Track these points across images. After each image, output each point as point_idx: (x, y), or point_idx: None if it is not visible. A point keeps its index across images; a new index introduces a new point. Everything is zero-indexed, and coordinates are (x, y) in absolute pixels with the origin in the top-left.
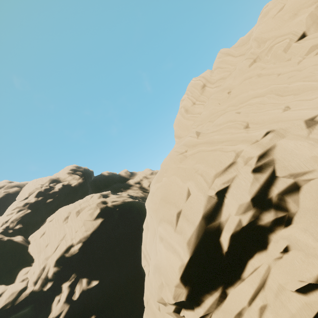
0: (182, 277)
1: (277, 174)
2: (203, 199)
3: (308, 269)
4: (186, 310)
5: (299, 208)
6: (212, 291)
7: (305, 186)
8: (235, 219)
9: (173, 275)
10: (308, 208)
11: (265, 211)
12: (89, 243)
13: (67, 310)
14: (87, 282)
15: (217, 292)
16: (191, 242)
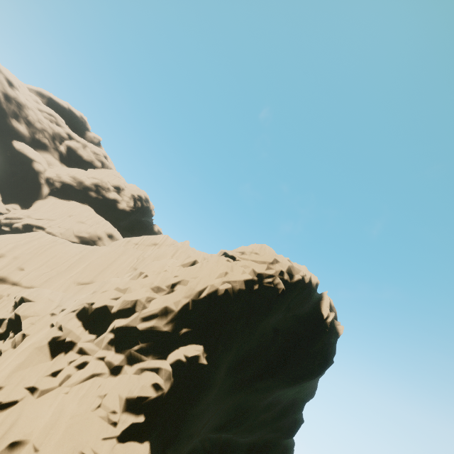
0: None
1: None
2: None
3: None
4: None
5: None
6: None
7: None
8: None
9: None
10: None
11: None
12: None
13: None
14: None
15: None
16: None
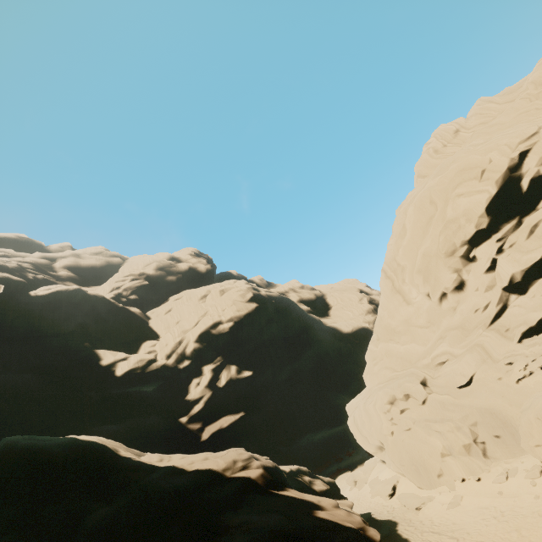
0: (486, 208)
1: None
2: (507, 160)
3: None
4: (479, 246)
5: None
6: (510, 221)
7: None
8: (534, 169)
9: (479, 207)
10: None
11: None
12: (241, 326)
13: (209, 397)
14: (236, 370)
15: (514, 220)
16: (498, 182)
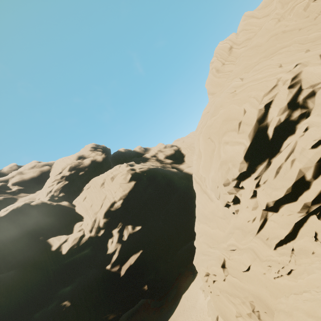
0: (244, 157)
1: (302, 87)
2: (256, 112)
3: (319, 133)
4: (244, 180)
5: (314, 105)
6: (262, 162)
7: (318, 91)
8: (276, 119)
9: (239, 157)
10: (320, 103)
11: (295, 110)
12: (128, 200)
13: (120, 248)
14: (132, 228)
15: (265, 162)
16: (250, 135)
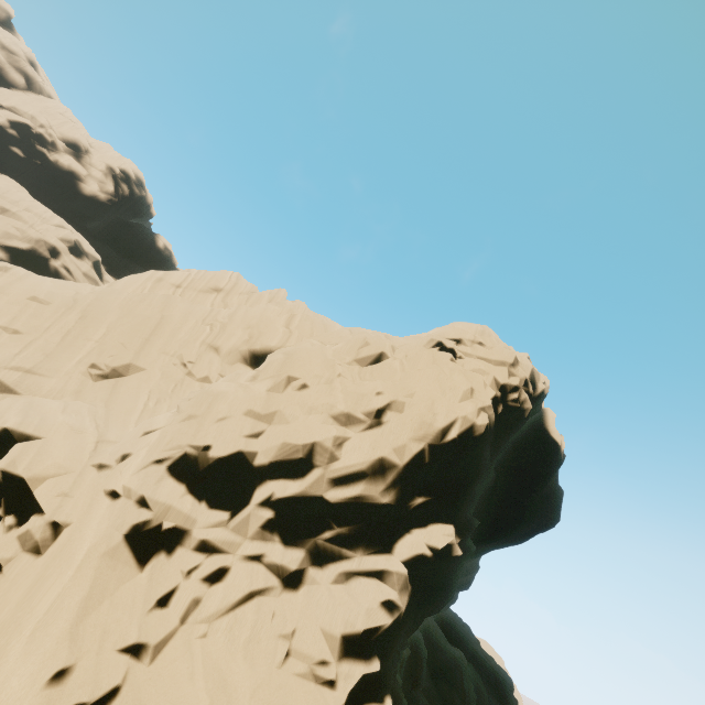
0: None
1: None
2: None
3: None
4: None
5: None
6: None
7: None
8: None
9: None
10: None
11: None
12: None
13: None
14: None
15: None
16: None
